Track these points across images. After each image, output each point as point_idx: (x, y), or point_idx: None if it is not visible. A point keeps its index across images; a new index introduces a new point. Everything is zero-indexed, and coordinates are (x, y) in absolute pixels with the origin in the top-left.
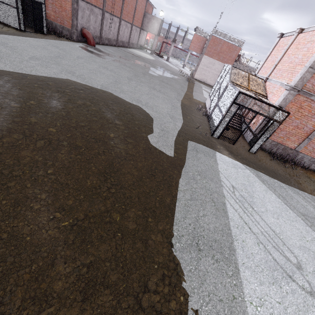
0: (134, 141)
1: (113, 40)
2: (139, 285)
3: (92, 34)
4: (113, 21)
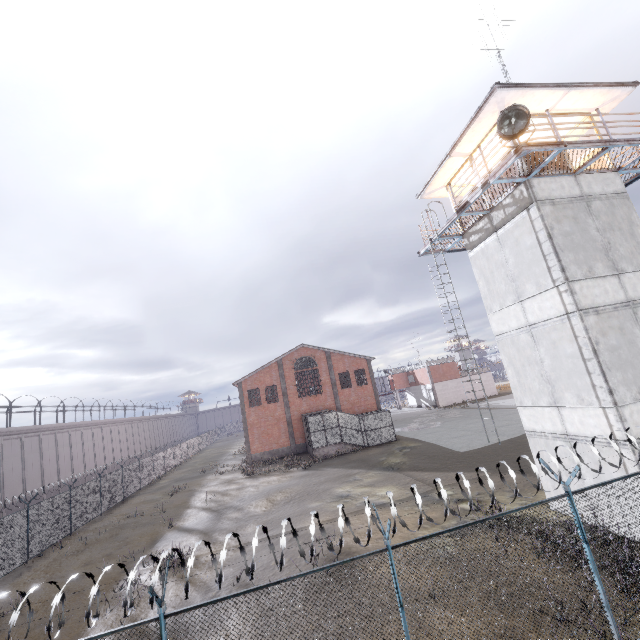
0: None
1: None
2: None
3: None
4: None
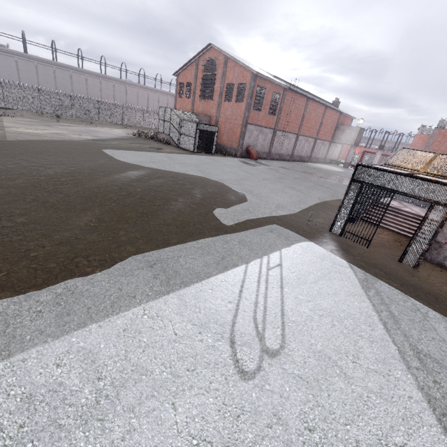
0: (197, 208)
1: (287, 155)
2: (86, 254)
3: (259, 150)
4: (287, 138)
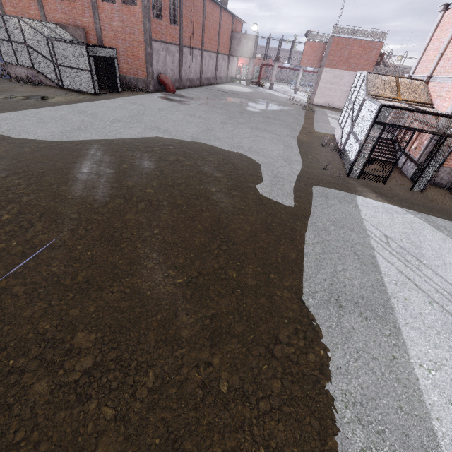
0: (241, 194)
1: (196, 79)
2: (269, 337)
3: (170, 78)
4: (193, 56)
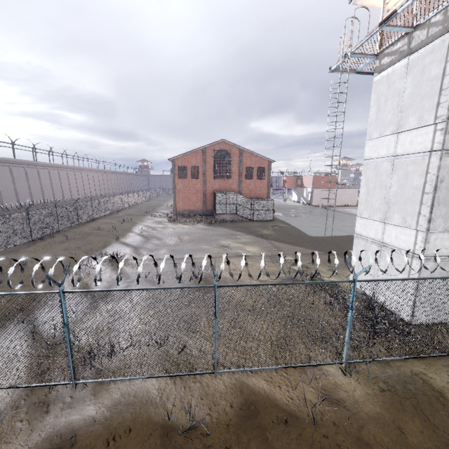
0: None
1: None
2: None
3: None
4: None
